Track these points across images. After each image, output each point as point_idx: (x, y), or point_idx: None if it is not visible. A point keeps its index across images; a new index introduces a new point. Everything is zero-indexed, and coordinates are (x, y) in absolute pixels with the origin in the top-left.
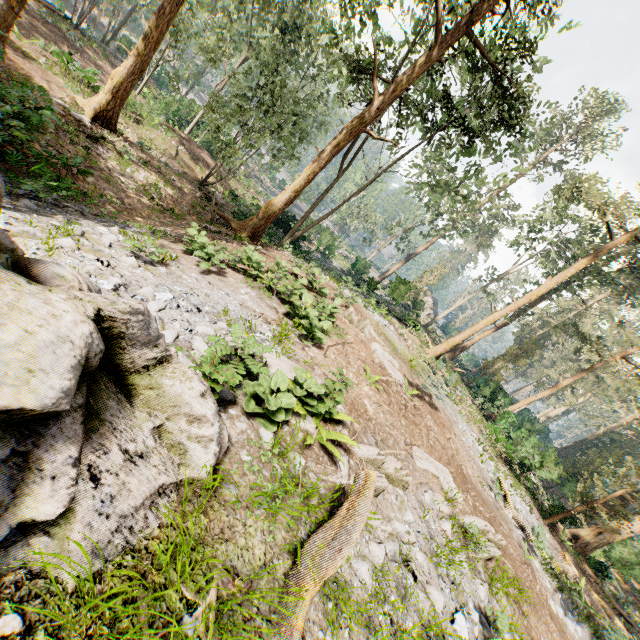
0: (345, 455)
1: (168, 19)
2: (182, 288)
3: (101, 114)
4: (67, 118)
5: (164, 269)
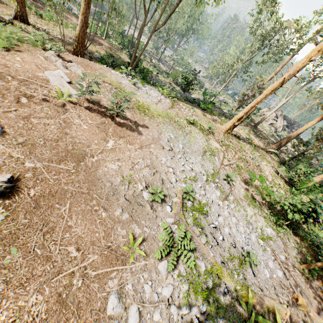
0: None
1: None
2: None
3: (18, 15)
4: None
5: None
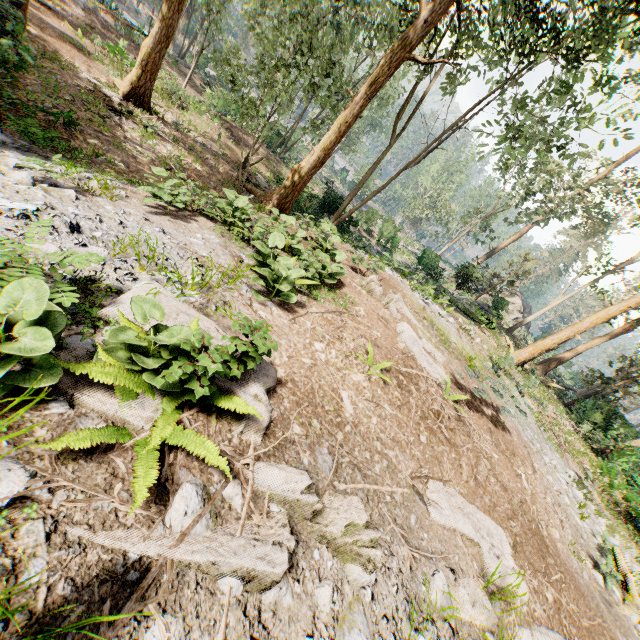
0: (221, 484)
1: None
2: (82, 212)
3: (133, 92)
4: (95, 93)
5: (71, 191)
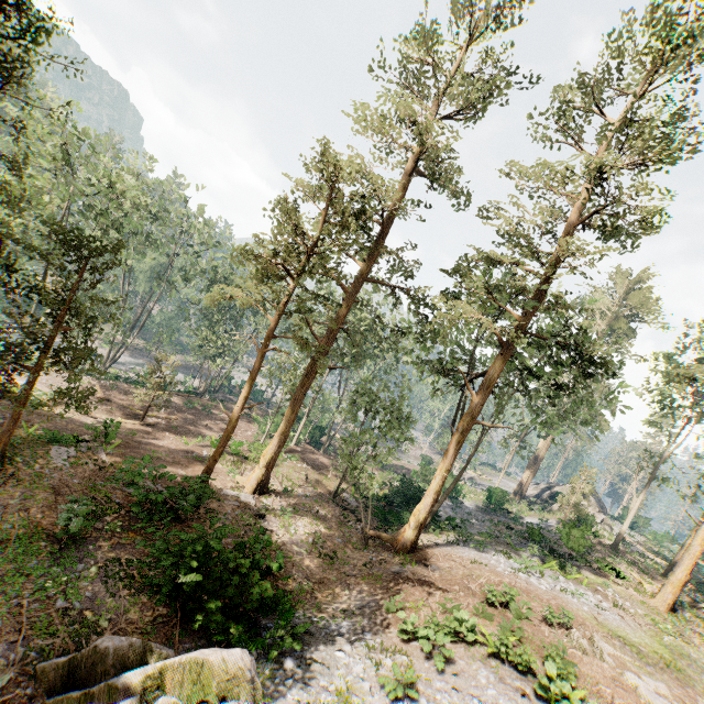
0: None
1: (300, 403)
2: None
3: (258, 485)
4: (241, 506)
5: (425, 700)
